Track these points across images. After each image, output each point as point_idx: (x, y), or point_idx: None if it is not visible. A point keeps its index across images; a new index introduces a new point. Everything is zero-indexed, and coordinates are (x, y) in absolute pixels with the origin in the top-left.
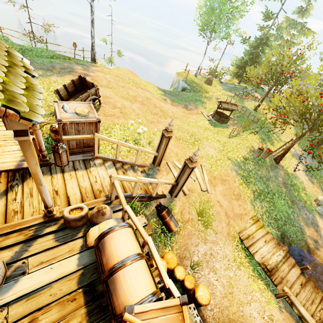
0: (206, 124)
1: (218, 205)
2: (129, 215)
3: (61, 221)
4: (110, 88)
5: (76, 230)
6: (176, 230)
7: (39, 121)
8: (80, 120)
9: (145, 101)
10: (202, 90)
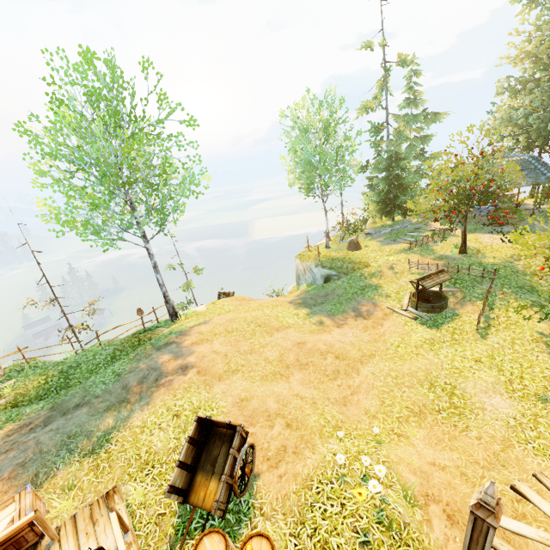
0: (421, 332)
1: None
2: None
3: None
4: (235, 371)
5: None
6: None
7: None
8: None
9: (300, 354)
10: (355, 265)
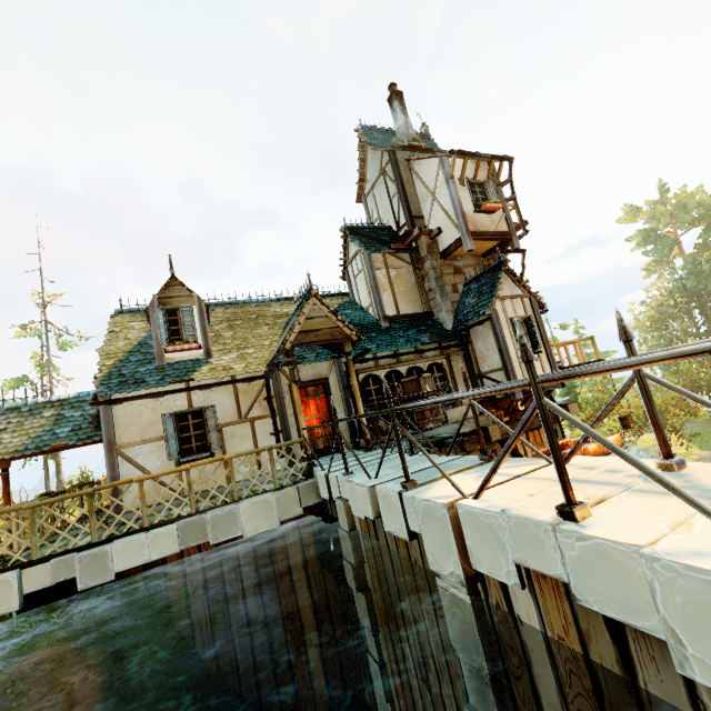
0: None
1: None
2: None
3: None
4: None
5: None
6: None
7: None
8: None
9: None
10: None
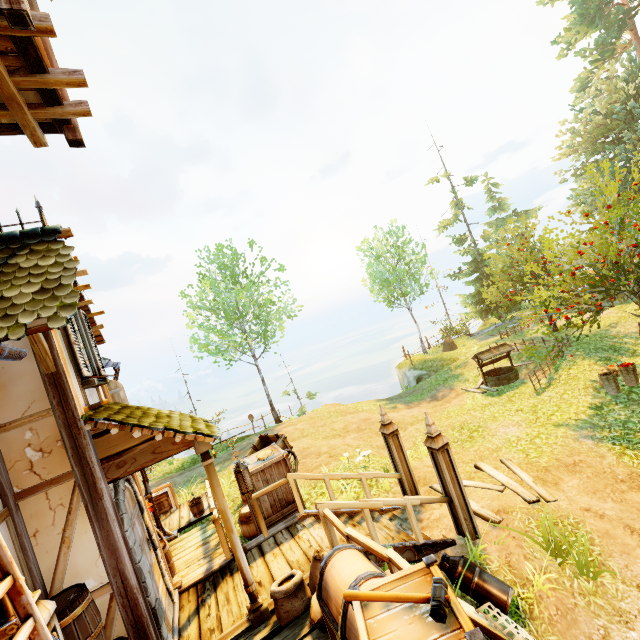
0: (482, 400)
1: (592, 516)
2: (354, 538)
3: (273, 619)
4: (306, 436)
5: (298, 626)
6: (521, 610)
7: (218, 435)
8: (265, 464)
9: (362, 424)
10: (445, 362)
